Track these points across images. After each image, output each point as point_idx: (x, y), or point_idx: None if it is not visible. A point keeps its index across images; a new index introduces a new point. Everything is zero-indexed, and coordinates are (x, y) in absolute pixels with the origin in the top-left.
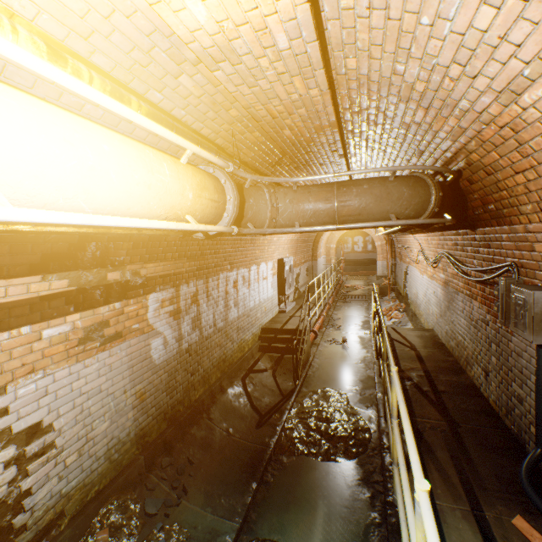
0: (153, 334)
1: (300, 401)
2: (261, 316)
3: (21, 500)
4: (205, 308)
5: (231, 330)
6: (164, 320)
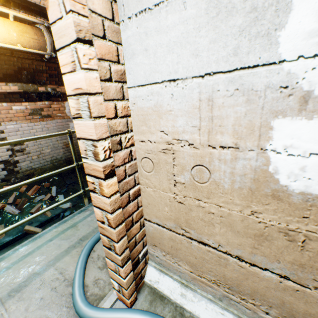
0: (70, 121)
1: None
2: None
3: (16, 163)
4: None
5: None
6: None
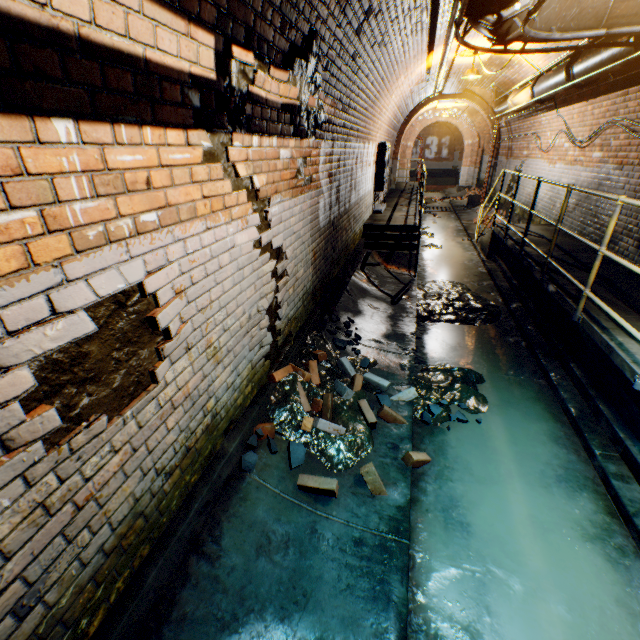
0: (320, 193)
1: (422, 289)
2: (364, 211)
3: (276, 310)
4: (341, 181)
5: (351, 217)
6: (325, 180)
